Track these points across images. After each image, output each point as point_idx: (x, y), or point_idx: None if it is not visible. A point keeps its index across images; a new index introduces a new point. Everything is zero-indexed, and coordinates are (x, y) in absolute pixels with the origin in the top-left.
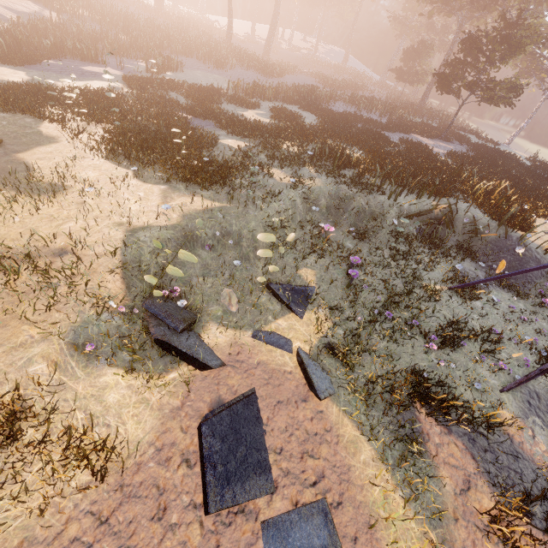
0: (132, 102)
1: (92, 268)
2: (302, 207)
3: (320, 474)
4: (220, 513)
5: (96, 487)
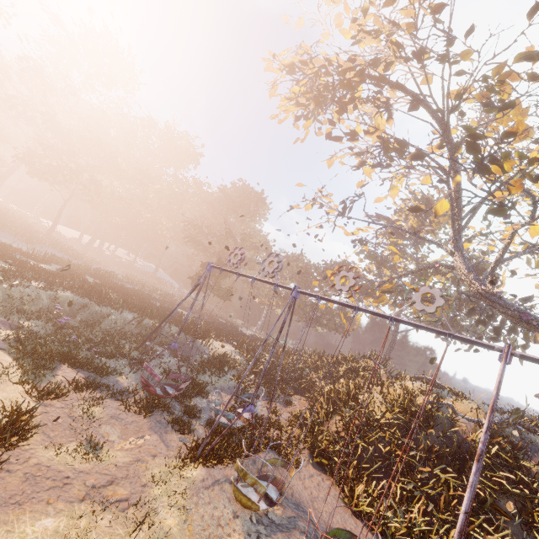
0: None
1: None
2: (47, 302)
3: None
4: None
5: None
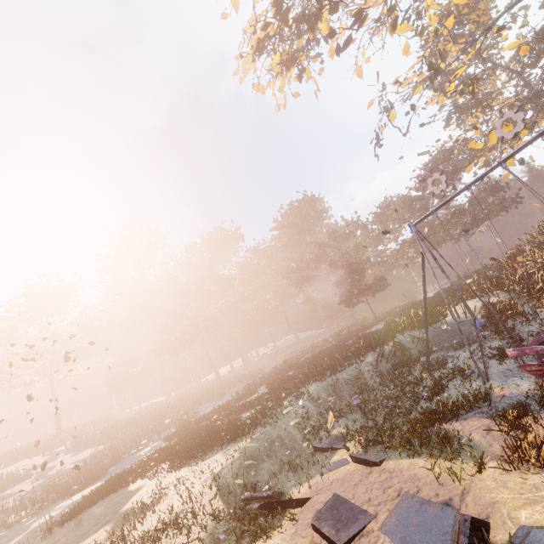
0: (178, 442)
1: (202, 504)
2: (313, 406)
3: (399, 489)
4: None
5: None
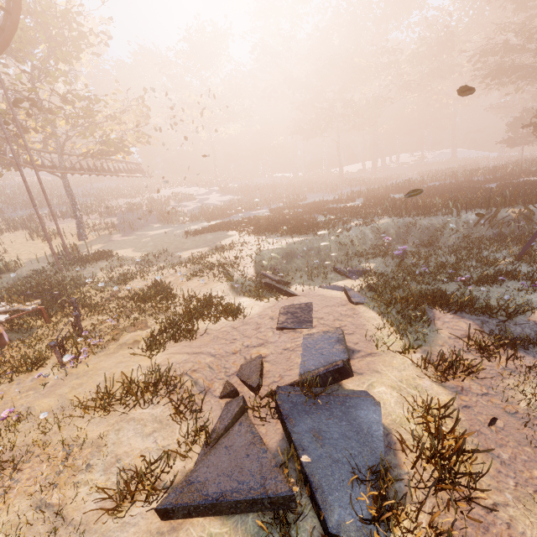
0: (271, 216)
1: (241, 264)
2: (373, 236)
3: (343, 325)
4: (283, 330)
5: (233, 320)
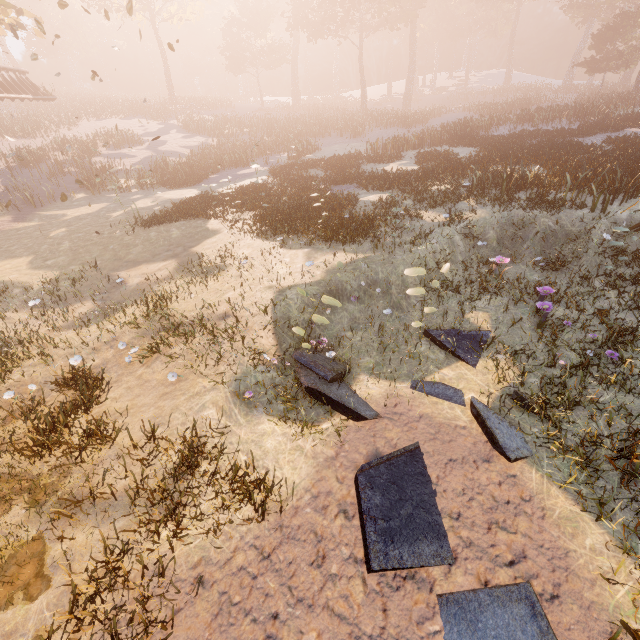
0: (276, 187)
1: (248, 326)
2: (463, 245)
3: (519, 553)
4: (385, 573)
5: (258, 522)
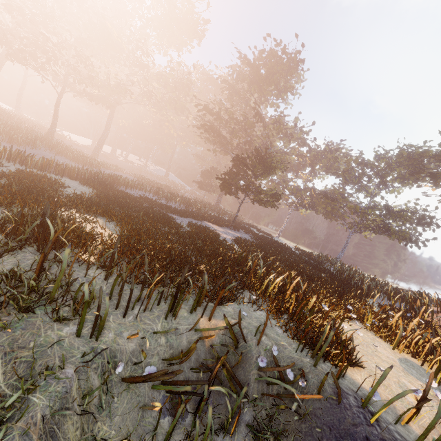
0: None
1: None
2: None
3: None
4: None
5: None
